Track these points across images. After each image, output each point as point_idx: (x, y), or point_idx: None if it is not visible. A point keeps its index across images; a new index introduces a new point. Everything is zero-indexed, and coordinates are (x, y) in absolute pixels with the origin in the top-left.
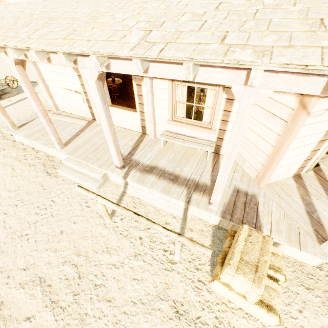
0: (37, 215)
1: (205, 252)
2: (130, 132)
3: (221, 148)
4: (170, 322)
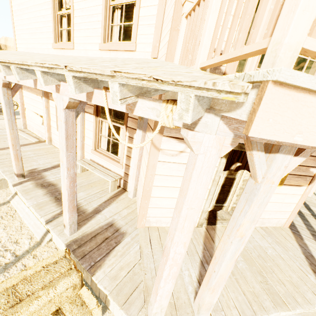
0: None
1: None
2: None
3: (127, 184)
4: None
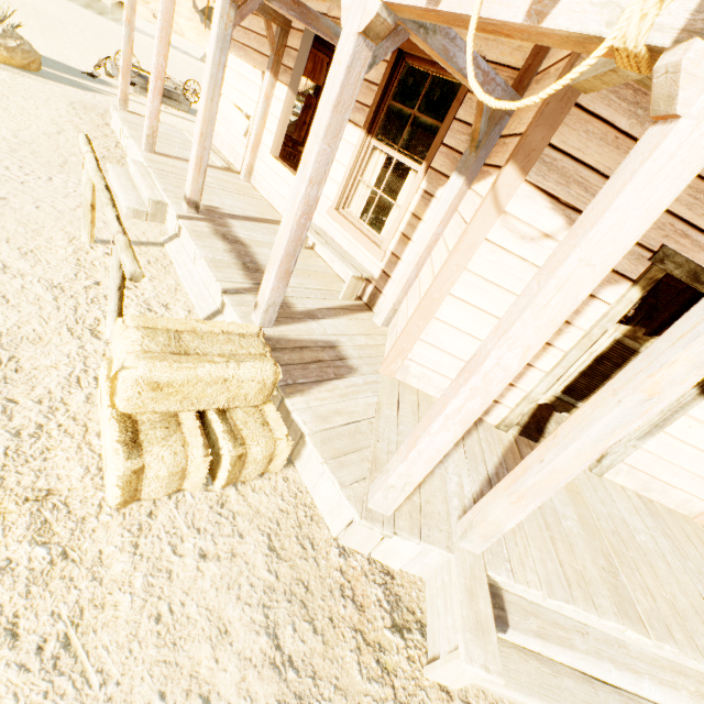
0: (5, 169)
1: (125, 265)
2: (271, 210)
3: (379, 297)
4: None
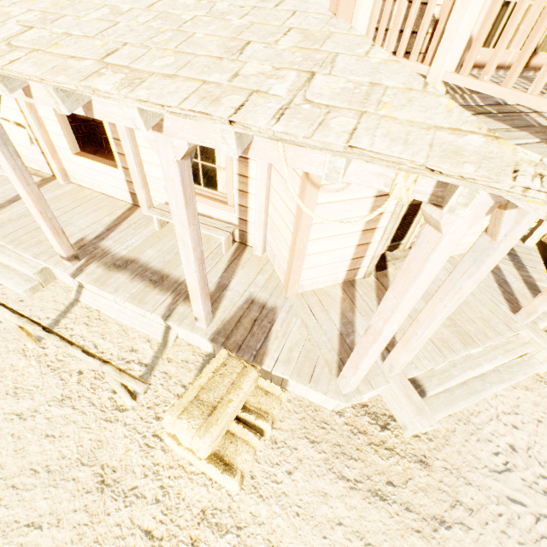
0: None
1: (135, 388)
2: (113, 202)
3: (247, 235)
4: (85, 497)
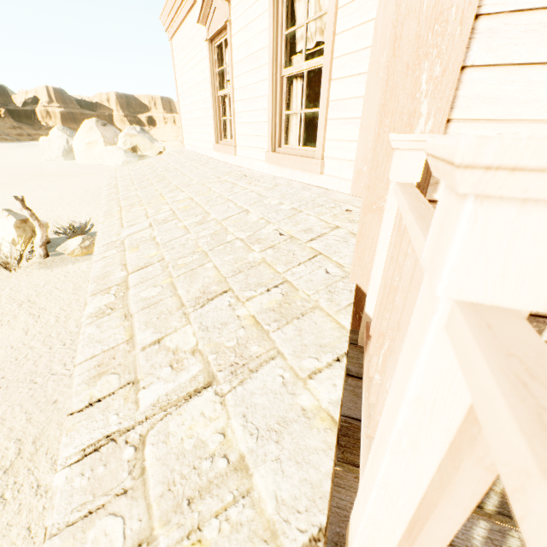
0: (63, 366)
1: None
2: None
3: None
4: None
